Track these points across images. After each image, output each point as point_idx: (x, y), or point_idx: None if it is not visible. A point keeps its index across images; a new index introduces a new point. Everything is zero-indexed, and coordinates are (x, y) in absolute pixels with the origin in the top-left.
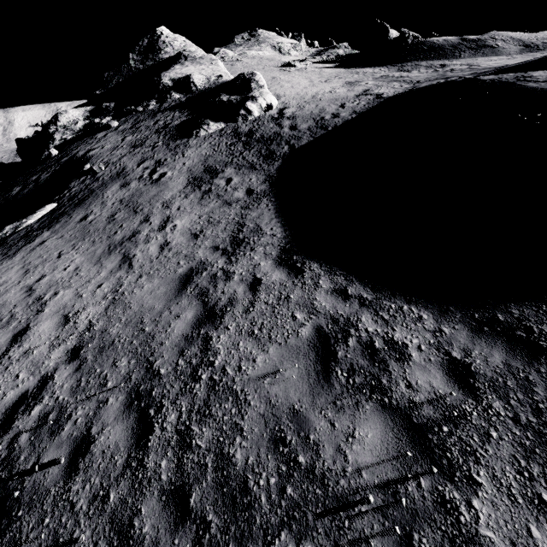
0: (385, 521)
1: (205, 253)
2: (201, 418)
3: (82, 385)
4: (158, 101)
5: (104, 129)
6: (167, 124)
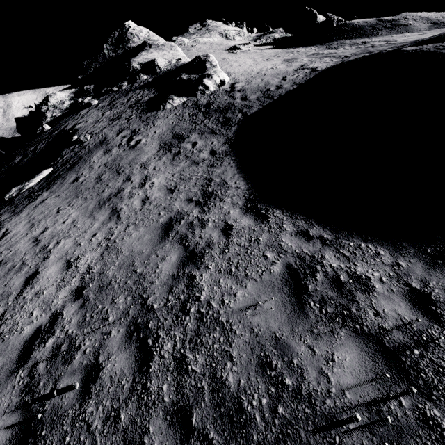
0: (373, 437)
1: (181, 205)
2: (193, 346)
3: (87, 320)
4: (129, 82)
5: (86, 107)
6: (138, 100)
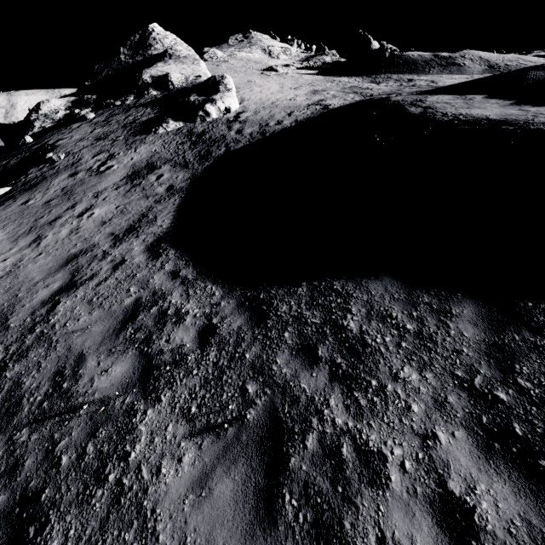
0: (90, 422)
1: (101, 238)
2: (18, 358)
3: None
4: (136, 96)
5: (80, 120)
6: (135, 119)
